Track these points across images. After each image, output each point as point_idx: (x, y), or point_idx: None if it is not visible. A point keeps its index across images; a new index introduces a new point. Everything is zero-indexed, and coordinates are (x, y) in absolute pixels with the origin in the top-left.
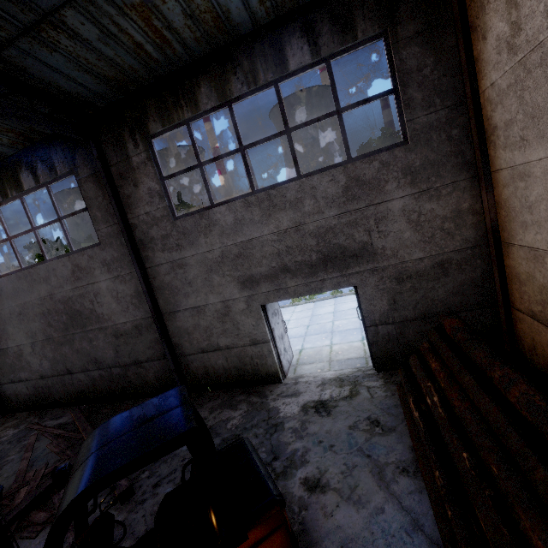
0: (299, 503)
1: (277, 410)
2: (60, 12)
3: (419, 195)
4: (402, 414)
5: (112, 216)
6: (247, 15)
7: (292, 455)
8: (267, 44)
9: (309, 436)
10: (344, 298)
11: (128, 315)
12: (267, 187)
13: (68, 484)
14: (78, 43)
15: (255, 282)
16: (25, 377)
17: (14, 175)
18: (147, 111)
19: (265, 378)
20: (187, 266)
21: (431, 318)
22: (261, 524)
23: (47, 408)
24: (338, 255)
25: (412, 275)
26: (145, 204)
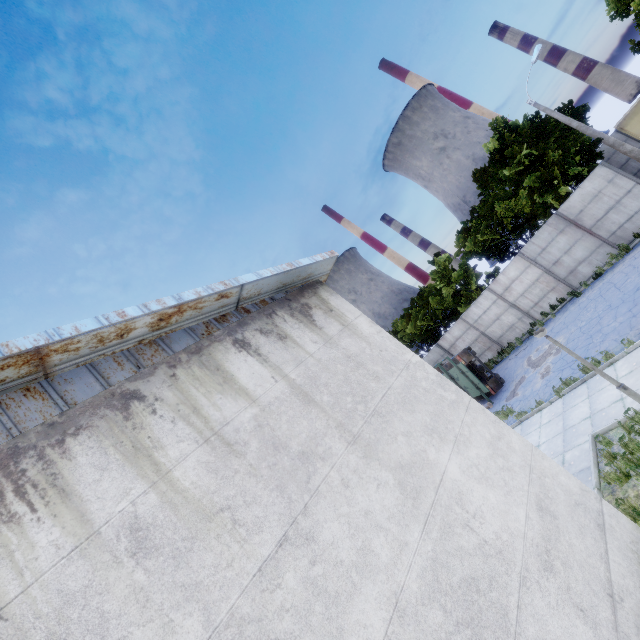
0: None
1: None
2: None
3: None
4: None
5: None
6: None
7: None
8: None
9: None
10: (529, 423)
11: None
12: None
13: None
14: None
15: None
16: None
17: None
18: None
19: None
20: None
21: None
22: None
23: None
24: None
25: None
26: None
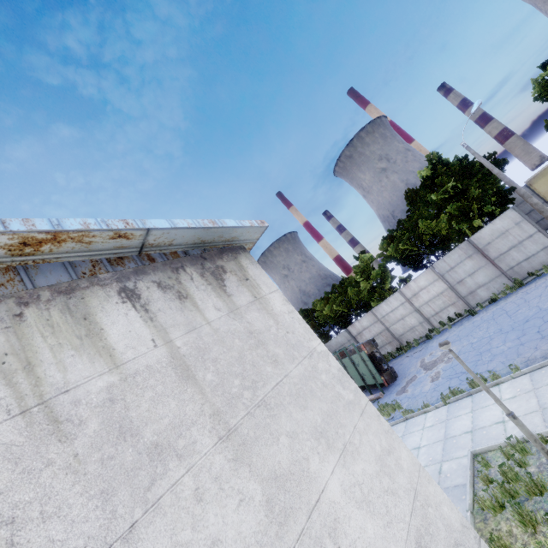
0: None
1: None
2: None
3: None
4: None
5: None
6: None
7: None
8: None
9: None
10: (414, 422)
11: None
12: None
13: None
14: None
15: None
16: None
17: None
18: None
19: None
20: None
21: None
22: None
23: None
24: None
25: None
26: None
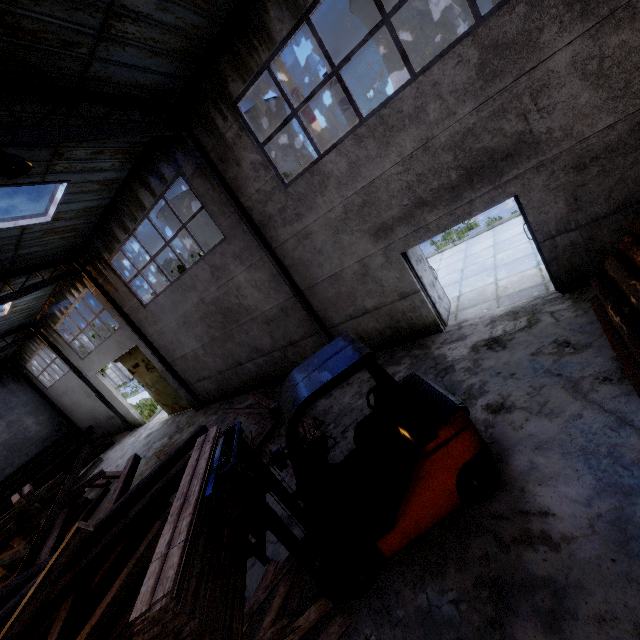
0: (484, 424)
1: (444, 356)
2: None
3: (597, 29)
4: (599, 329)
5: (227, 206)
6: None
7: (468, 389)
8: None
9: (484, 371)
10: (505, 225)
11: (271, 301)
12: (377, 109)
13: (285, 408)
14: (141, 24)
15: (389, 230)
16: (207, 375)
17: (135, 196)
18: (223, 73)
19: (423, 331)
20: (312, 235)
21: (636, 206)
22: (448, 425)
23: (232, 397)
24: (485, 163)
25: (598, 154)
26: (252, 181)
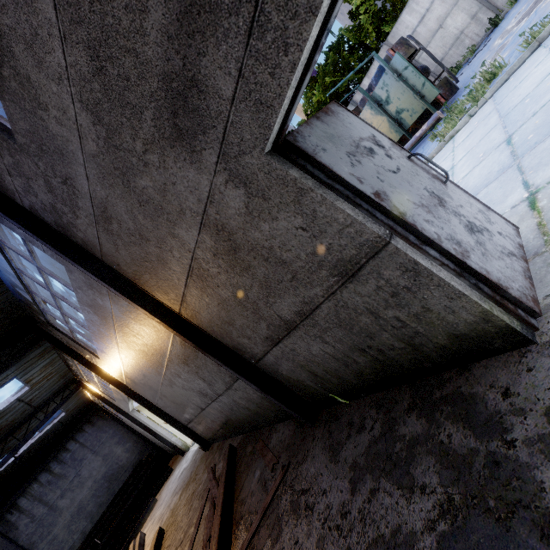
0: None
1: None
2: None
3: None
4: None
5: None
6: None
7: None
8: None
9: None
10: None
11: (163, 335)
12: None
13: None
14: None
15: (190, 93)
16: (188, 417)
17: None
18: None
19: (454, 349)
20: (108, 209)
21: None
22: None
23: (224, 439)
24: None
25: None
26: None
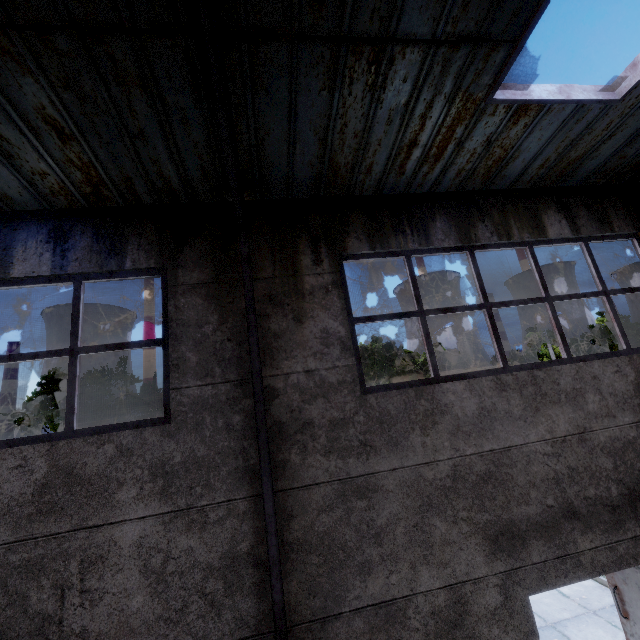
0: None
1: None
2: (405, 47)
3: None
4: None
5: (225, 364)
6: (517, 172)
7: None
8: (521, 206)
9: None
10: None
11: (174, 635)
12: (526, 365)
13: None
14: (366, 99)
15: (518, 539)
16: None
17: (3, 243)
18: (348, 224)
19: None
20: (376, 493)
21: None
22: None
23: None
24: None
25: None
26: (308, 354)
